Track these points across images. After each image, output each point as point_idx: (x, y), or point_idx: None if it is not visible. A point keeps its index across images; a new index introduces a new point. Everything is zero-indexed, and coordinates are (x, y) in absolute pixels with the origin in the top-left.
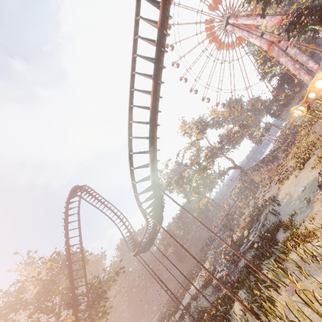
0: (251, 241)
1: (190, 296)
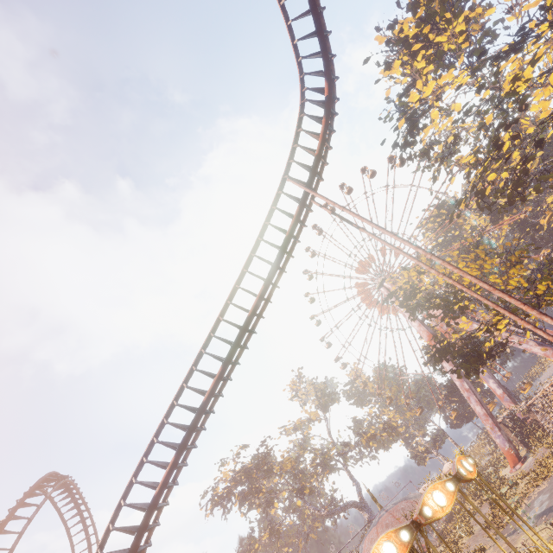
0: None
1: None
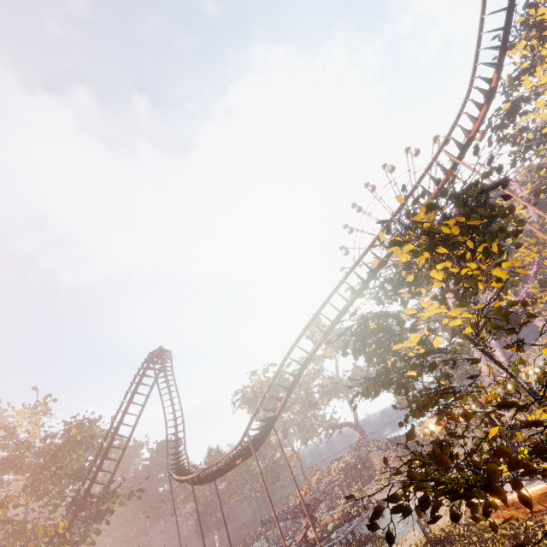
0: (331, 543)
1: None
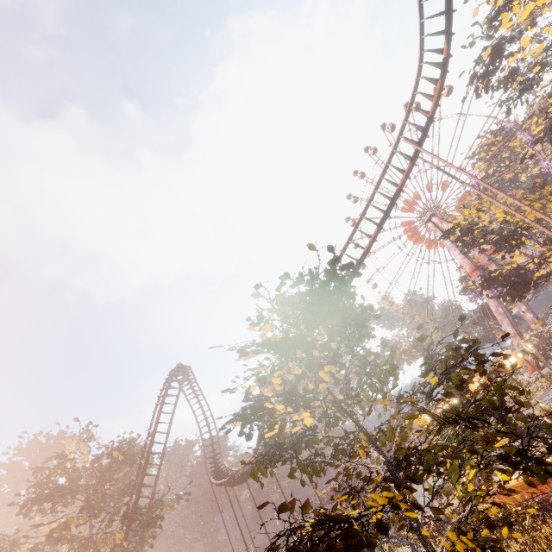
0: None
1: None
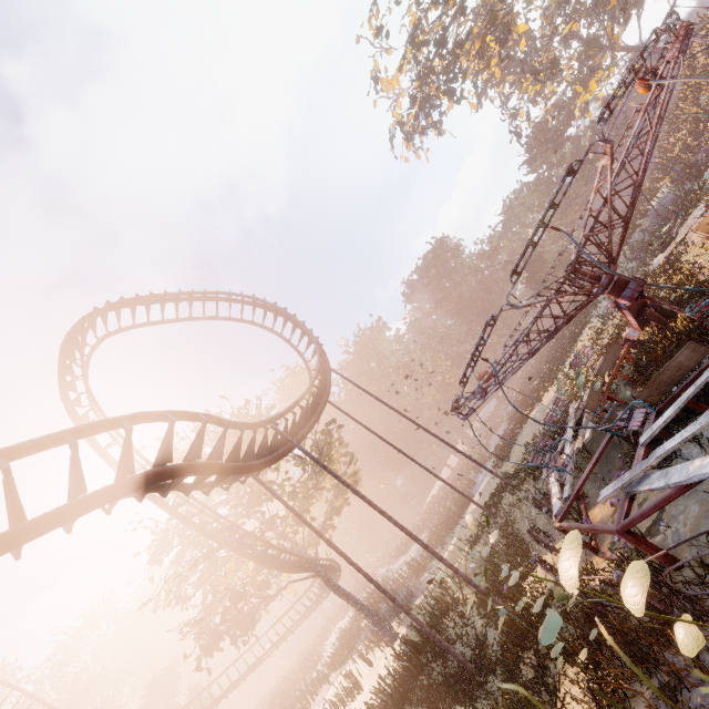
0: (697, 478)
1: (533, 431)
